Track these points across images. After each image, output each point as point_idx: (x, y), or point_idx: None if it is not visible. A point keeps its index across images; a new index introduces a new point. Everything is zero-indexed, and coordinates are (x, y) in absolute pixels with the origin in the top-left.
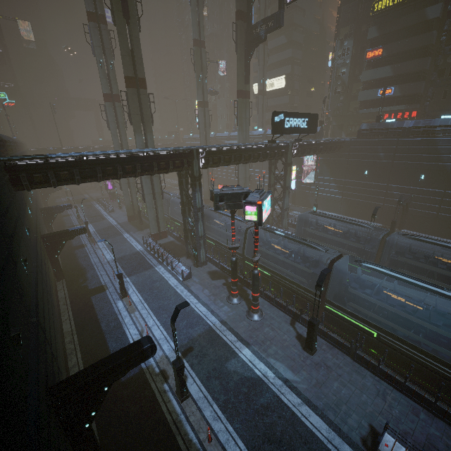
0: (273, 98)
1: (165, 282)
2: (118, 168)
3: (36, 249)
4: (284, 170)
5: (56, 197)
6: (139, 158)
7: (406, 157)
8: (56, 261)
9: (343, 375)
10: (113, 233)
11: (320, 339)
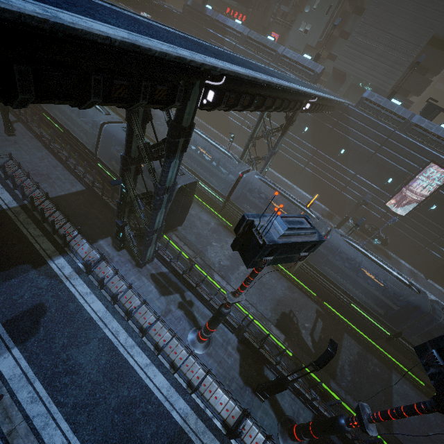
0: None
1: None
2: None
3: None
4: None
5: None
6: None
7: None
8: None
9: (24, 148)
10: None
11: (29, 133)
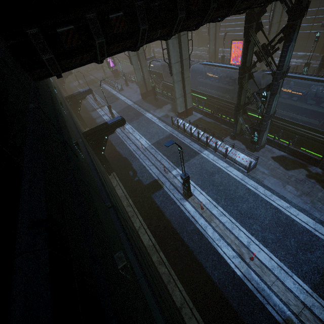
0: None
1: (226, 174)
2: None
3: (95, 168)
4: None
5: (68, 82)
6: None
7: None
8: (103, 158)
9: None
10: (134, 114)
11: None
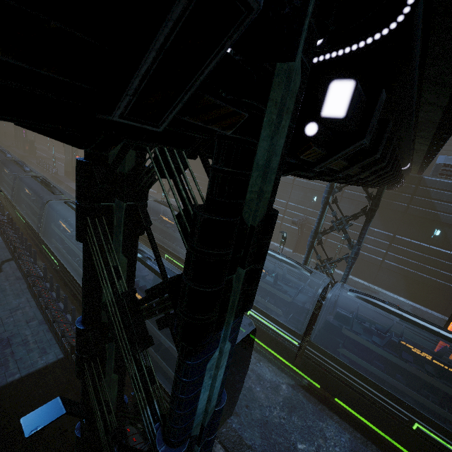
0: None
1: None
2: None
3: None
4: None
5: None
6: None
7: None
8: None
9: None
10: None
11: (18, 273)
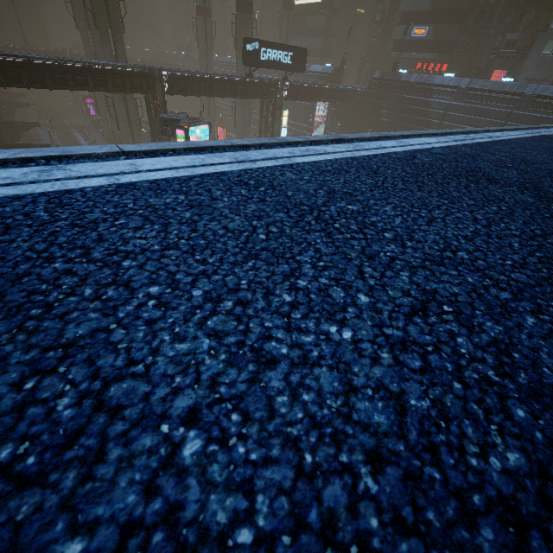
0: (308, 16)
1: None
2: (68, 78)
3: None
4: (272, 113)
5: (27, 118)
6: (90, 70)
7: (404, 118)
8: None
9: None
10: None
11: None
